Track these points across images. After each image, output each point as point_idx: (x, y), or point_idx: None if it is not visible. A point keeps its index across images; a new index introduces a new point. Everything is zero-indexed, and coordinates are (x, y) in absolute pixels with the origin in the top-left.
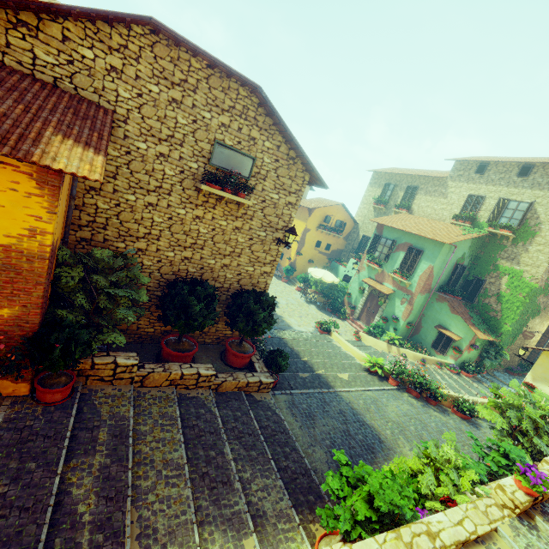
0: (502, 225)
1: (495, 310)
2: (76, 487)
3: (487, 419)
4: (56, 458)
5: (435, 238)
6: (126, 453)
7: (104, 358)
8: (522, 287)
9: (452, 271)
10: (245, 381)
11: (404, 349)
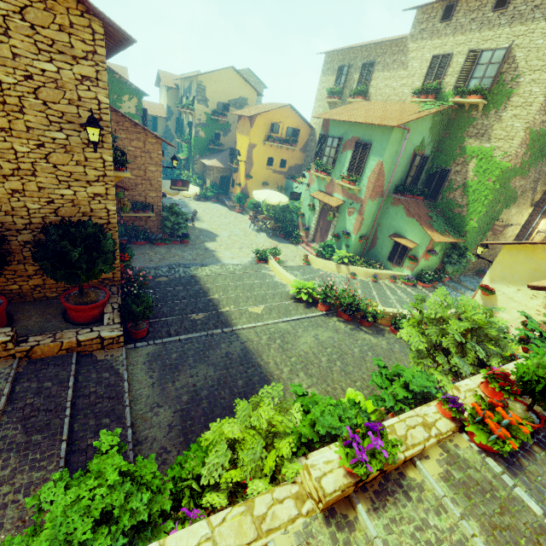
0: (470, 89)
1: (460, 205)
2: None
3: (405, 339)
4: None
5: (381, 123)
6: None
7: None
8: (492, 170)
9: (410, 165)
10: (72, 340)
11: (354, 267)
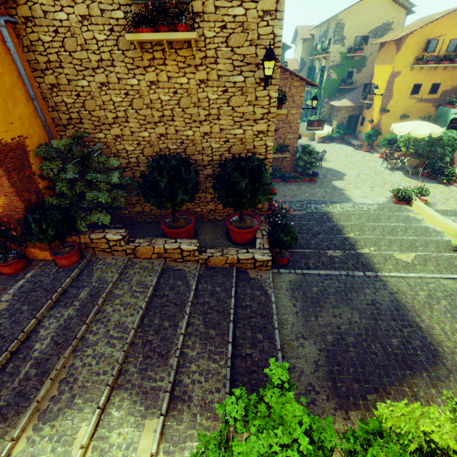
0: None
1: None
2: (44, 329)
3: None
4: (40, 306)
5: None
6: (90, 310)
7: (98, 234)
8: None
9: None
10: (234, 257)
11: None
